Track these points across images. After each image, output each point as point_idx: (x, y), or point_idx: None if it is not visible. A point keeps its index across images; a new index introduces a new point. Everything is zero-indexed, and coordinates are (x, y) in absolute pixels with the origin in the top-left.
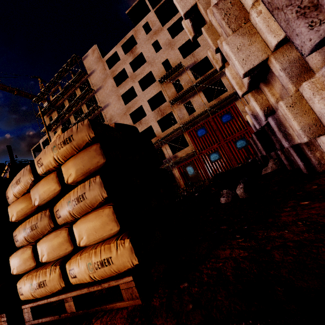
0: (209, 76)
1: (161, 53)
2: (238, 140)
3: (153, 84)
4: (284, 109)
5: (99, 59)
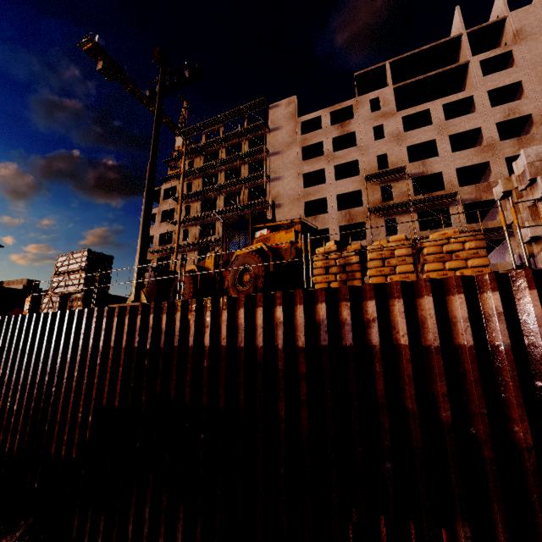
0: (435, 198)
1: (382, 143)
2: None
3: (354, 177)
4: (541, 255)
5: (293, 116)
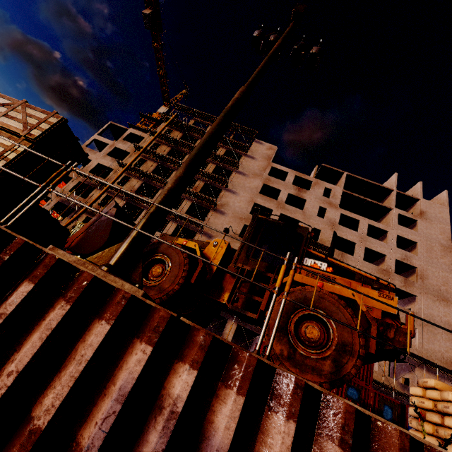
0: None
1: (321, 221)
2: (353, 387)
3: None
4: None
5: (269, 158)
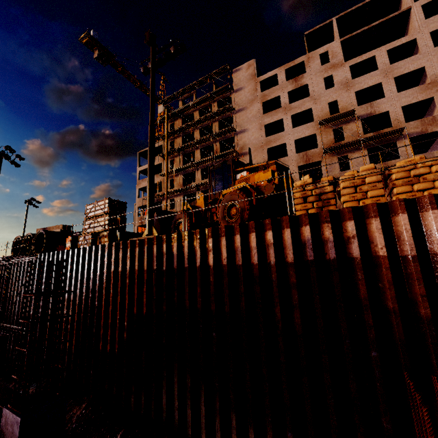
0: (384, 135)
1: (332, 91)
2: None
3: (309, 123)
4: None
5: (253, 77)
